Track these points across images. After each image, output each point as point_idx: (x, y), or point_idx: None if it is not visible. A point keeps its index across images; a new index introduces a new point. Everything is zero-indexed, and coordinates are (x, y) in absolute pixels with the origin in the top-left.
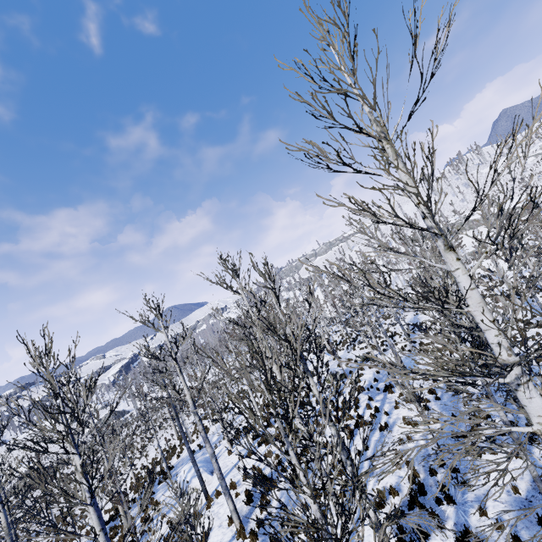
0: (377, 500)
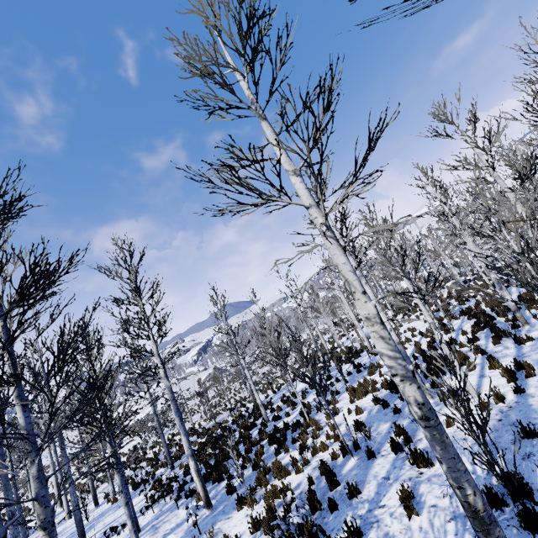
0: None
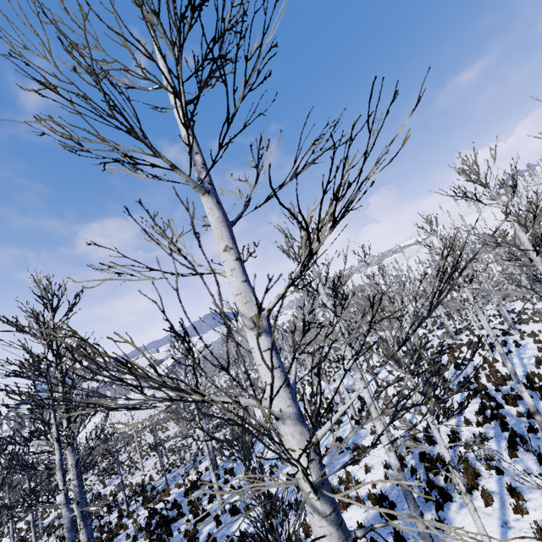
0: (535, 364)
